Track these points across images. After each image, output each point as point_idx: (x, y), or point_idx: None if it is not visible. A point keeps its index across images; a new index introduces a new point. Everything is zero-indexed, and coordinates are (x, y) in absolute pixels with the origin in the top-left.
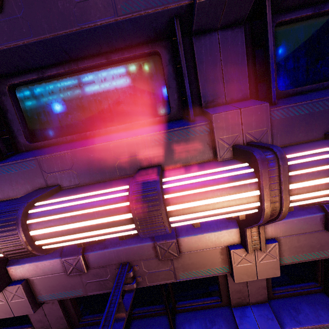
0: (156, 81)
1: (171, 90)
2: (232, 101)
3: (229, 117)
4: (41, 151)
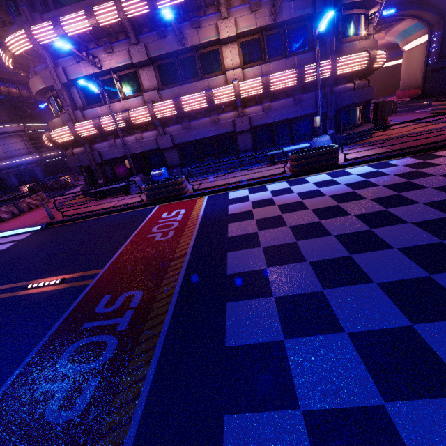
0: None
1: None
2: None
3: None
4: None
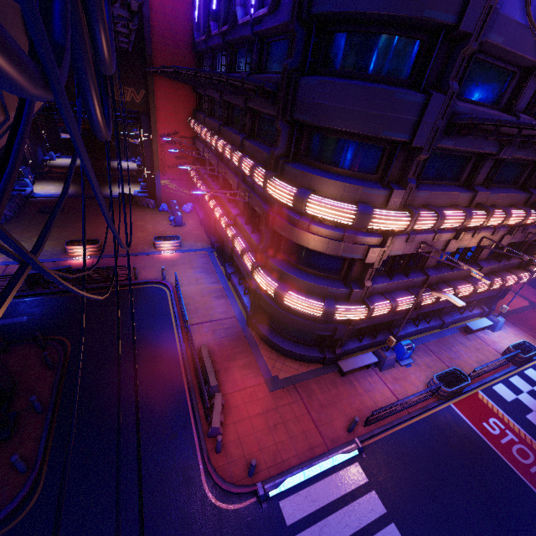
0: (520, 172)
1: (523, 178)
2: (530, 187)
3: (535, 195)
4: (495, 190)
